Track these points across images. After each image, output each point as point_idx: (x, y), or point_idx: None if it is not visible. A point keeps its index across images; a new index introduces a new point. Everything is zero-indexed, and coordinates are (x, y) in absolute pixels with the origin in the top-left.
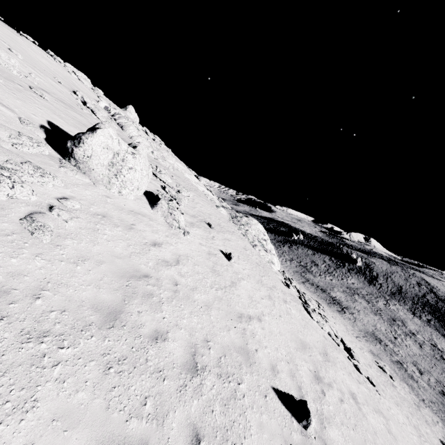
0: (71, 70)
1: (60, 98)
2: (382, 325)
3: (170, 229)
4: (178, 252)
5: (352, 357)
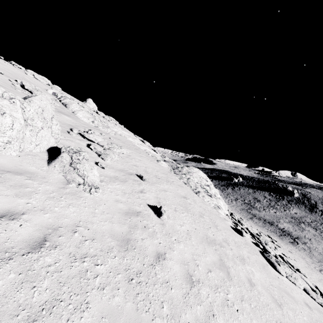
0: (32, 74)
1: None
2: None
3: (65, 187)
4: (58, 221)
5: None
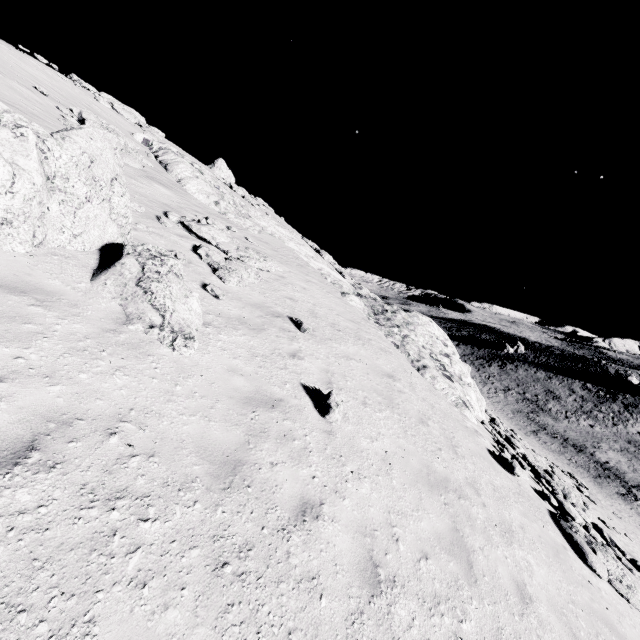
0: (109, 103)
1: (8, 100)
2: None
3: (119, 329)
4: (78, 405)
5: None
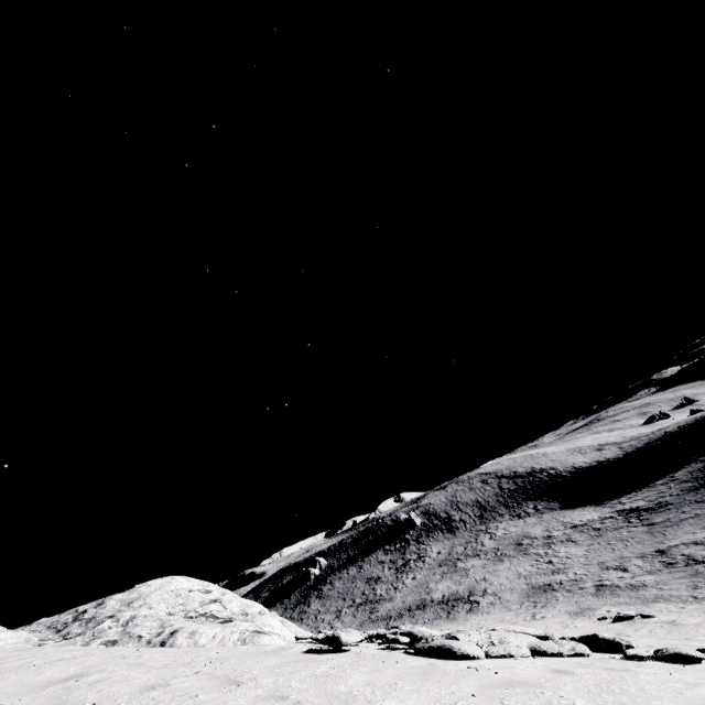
0: None
1: None
2: (522, 563)
3: None
4: None
5: (620, 647)
